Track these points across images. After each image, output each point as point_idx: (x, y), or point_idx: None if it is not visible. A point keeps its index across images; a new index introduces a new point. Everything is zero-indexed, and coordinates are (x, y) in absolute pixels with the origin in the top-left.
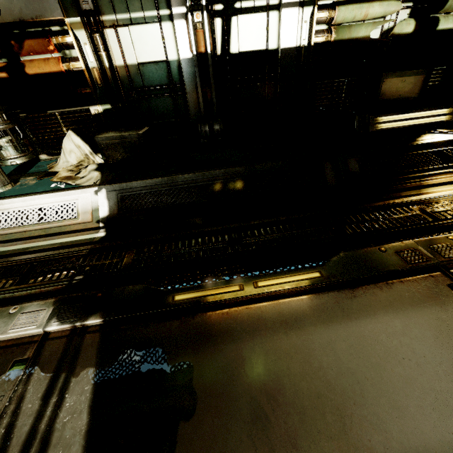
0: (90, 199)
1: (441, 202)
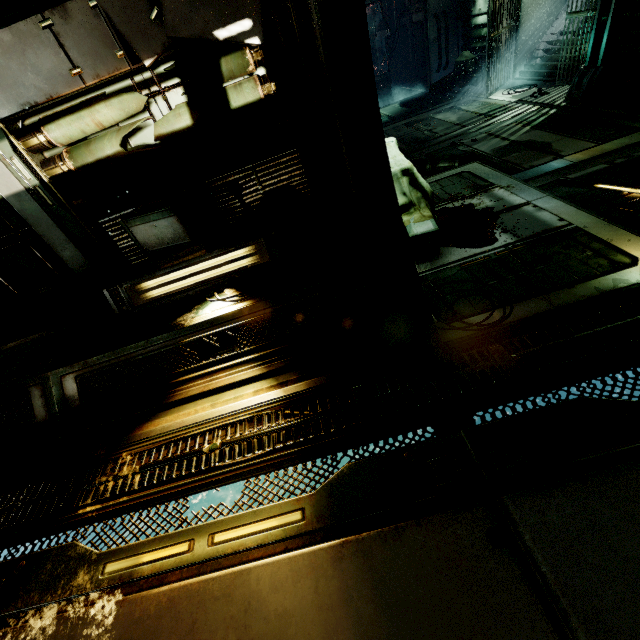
0: None
1: (123, 457)
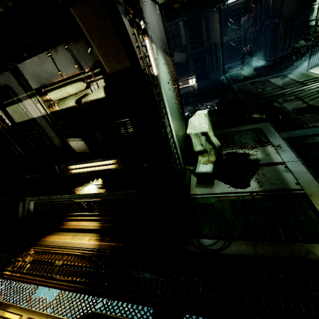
0: None
1: (31, 250)
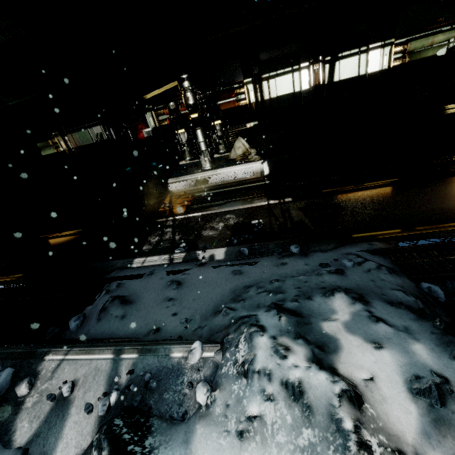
0: (259, 167)
1: None
